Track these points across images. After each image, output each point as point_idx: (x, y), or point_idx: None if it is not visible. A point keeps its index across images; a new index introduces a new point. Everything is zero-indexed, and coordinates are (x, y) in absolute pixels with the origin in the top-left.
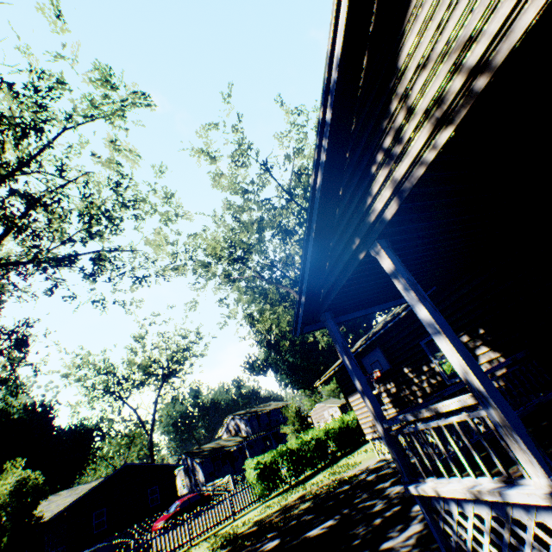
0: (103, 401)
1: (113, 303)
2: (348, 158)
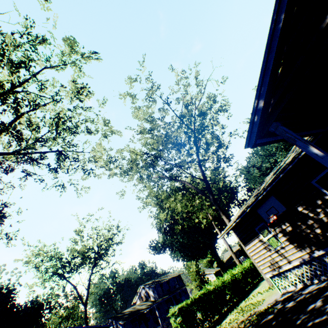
0: (52, 280)
1: (70, 185)
2: None
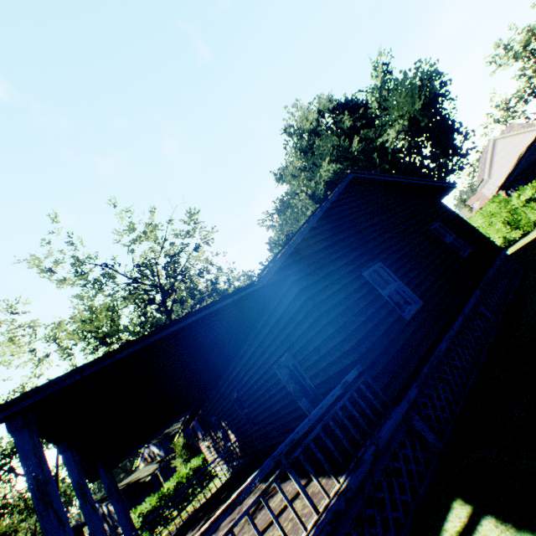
0: None
1: None
2: None
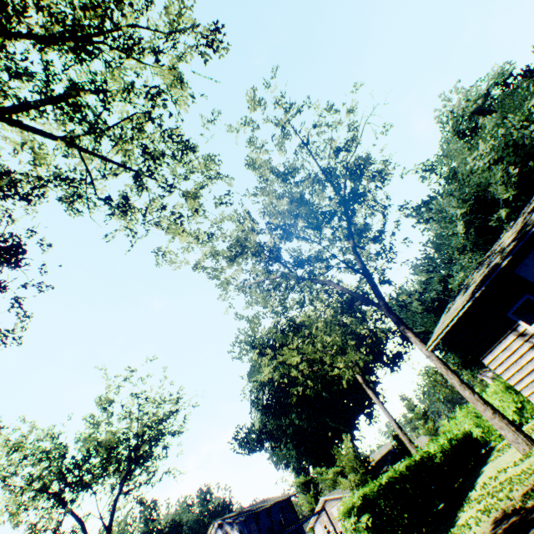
0: (38, 504)
1: (155, 225)
2: None
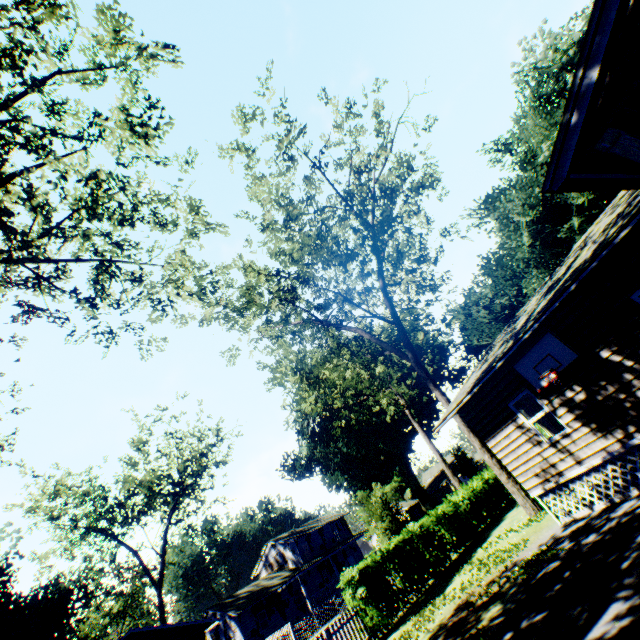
0: (88, 542)
1: (126, 330)
2: None
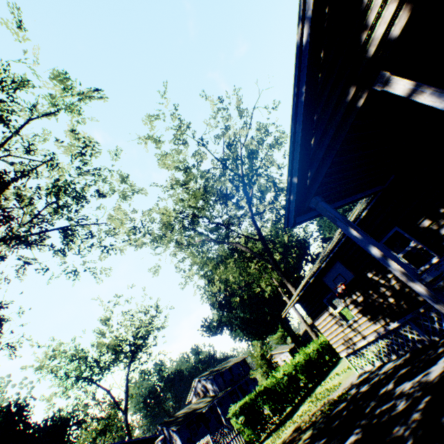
0: (77, 387)
1: (84, 270)
2: (327, 12)
